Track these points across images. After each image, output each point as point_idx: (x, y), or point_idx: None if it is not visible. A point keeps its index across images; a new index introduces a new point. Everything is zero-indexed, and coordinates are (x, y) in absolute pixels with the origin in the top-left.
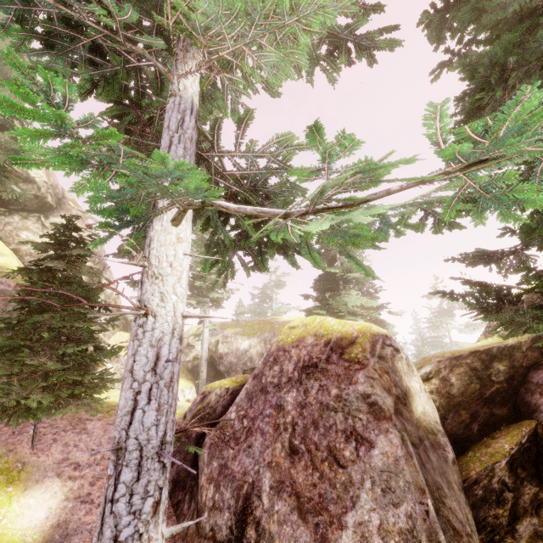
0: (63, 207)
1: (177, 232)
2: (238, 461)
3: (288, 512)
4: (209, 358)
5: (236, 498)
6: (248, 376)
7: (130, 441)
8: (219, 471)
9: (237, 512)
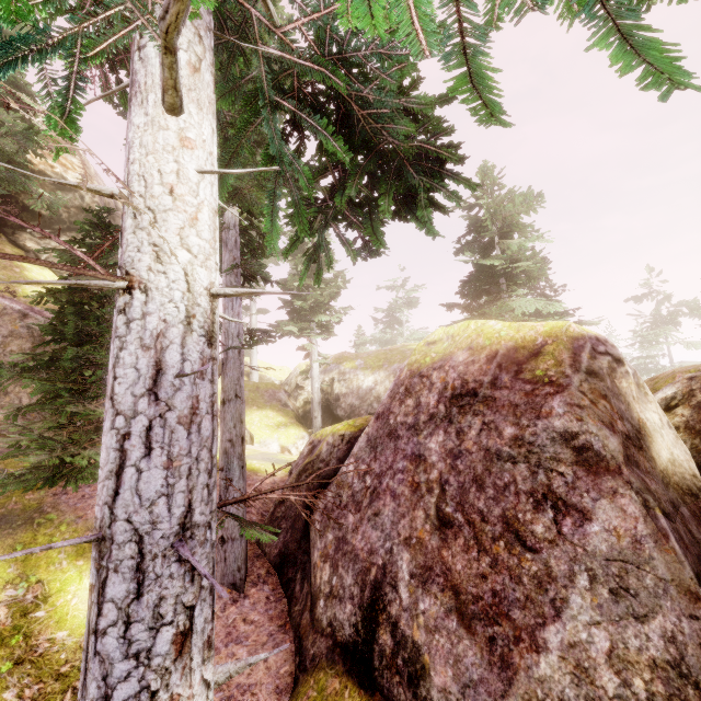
0: (117, 221)
1: (179, 126)
2: (361, 535)
3: (442, 614)
4: (324, 401)
5: (360, 586)
6: (370, 417)
7: (118, 526)
8: (335, 546)
9: (364, 606)
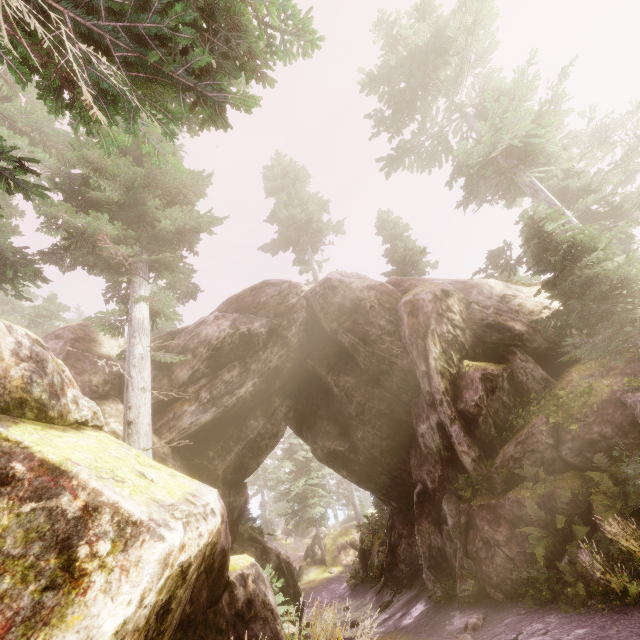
0: None
1: None
2: None
3: None
4: None
5: None
6: None
7: None
8: None
9: None
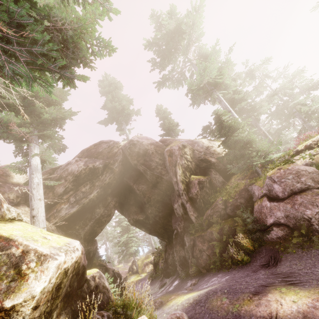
0: None
1: None
2: None
3: None
4: None
5: None
6: None
7: None
8: None
9: None
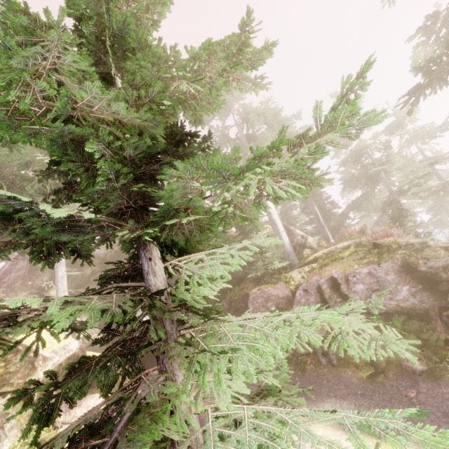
0: None
1: None
2: None
3: None
4: None
5: None
6: None
7: None
8: None
9: None
